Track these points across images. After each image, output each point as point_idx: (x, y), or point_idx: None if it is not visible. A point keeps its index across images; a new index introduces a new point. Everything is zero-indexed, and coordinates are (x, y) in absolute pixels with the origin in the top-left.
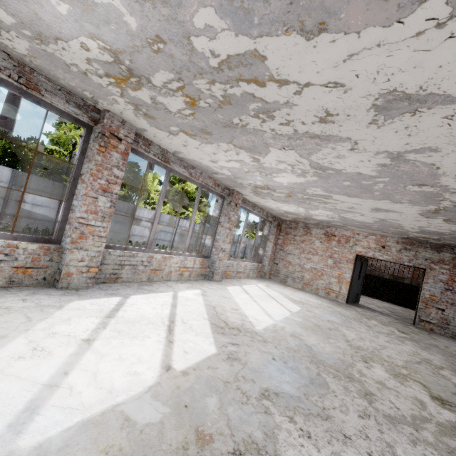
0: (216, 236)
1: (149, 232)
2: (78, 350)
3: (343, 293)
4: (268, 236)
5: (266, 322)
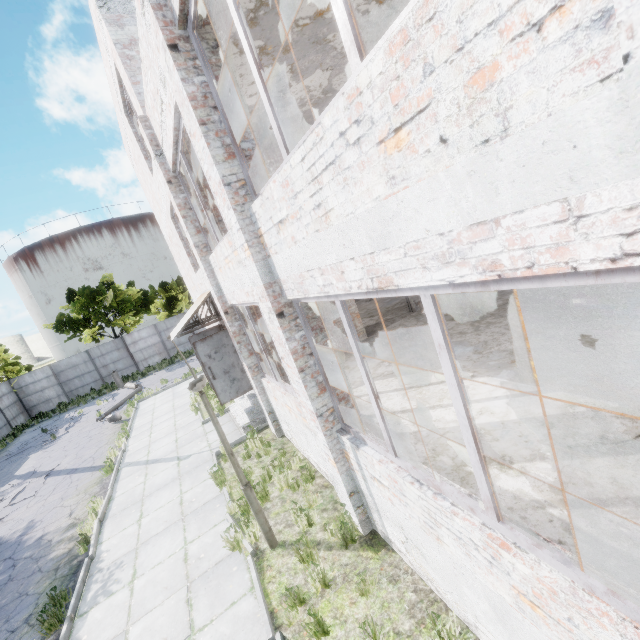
0: (331, 379)
1: (486, 483)
2: None
3: (361, 330)
4: (246, 329)
5: (571, 397)
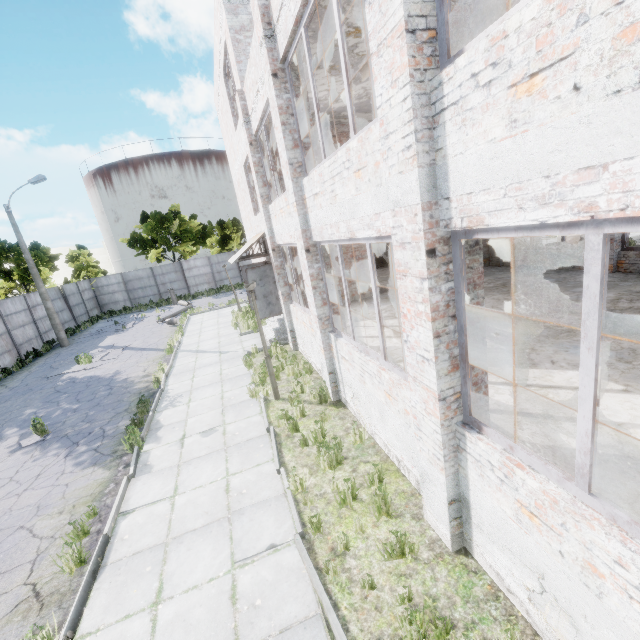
0: (331, 299)
1: (381, 339)
2: (639, 428)
3: None
4: (285, 265)
5: None
